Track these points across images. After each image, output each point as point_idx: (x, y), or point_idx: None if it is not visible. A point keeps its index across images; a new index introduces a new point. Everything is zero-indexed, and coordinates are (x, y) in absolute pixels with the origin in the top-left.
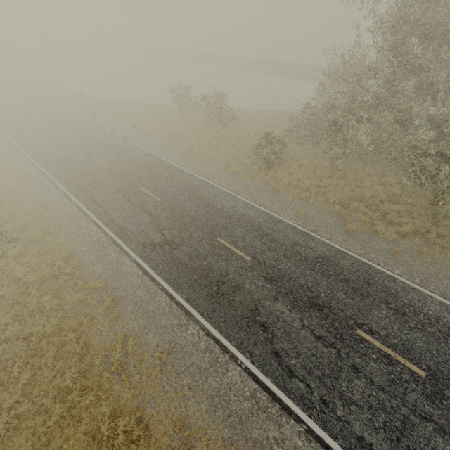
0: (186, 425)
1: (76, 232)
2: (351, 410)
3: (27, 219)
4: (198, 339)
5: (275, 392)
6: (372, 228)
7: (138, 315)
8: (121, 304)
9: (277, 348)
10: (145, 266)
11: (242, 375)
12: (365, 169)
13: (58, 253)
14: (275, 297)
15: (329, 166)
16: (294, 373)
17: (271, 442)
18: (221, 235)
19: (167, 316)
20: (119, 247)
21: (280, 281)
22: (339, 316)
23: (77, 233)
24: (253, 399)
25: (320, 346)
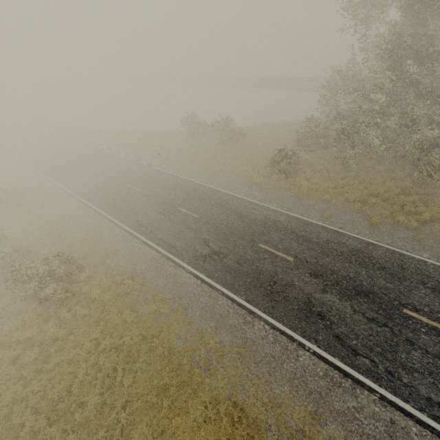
0: (275, 404)
1: (131, 253)
2: (414, 377)
3: (86, 247)
4: (265, 332)
5: (345, 369)
6: (393, 220)
7: (208, 318)
8: (190, 311)
9: (337, 332)
10: (202, 275)
11: (312, 358)
12: (373, 167)
13: (124, 273)
14: (324, 289)
15: (341, 169)
16: (358, 351)
17: (352, 411)
18: (261, 241)
19: (233, 316)
20: (173, 262)
21: (325, 275)
22: (384, 299)
23: (132, 254)
24: (327, 378)
25: (374, 326)
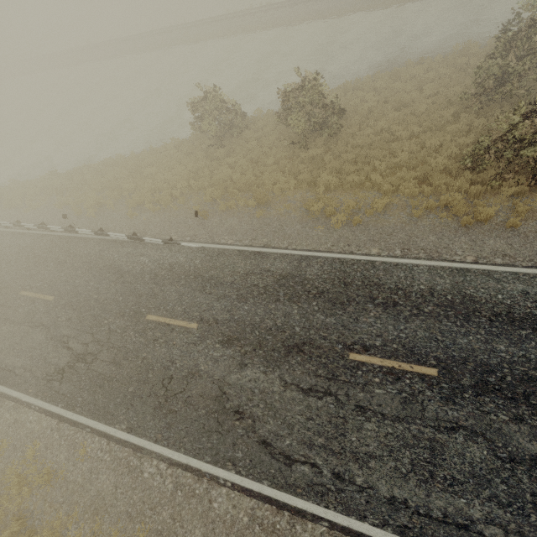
0: None
1: None
2: None
3: None
4: None
5: None
6: None
7: None
8: None
9: None
10: None
11: None
12: None
13: None
14: None
15: None
16: None
17: None
18: None
19: None
20: None
21: None
22: None
23: None
24: None
25: None
